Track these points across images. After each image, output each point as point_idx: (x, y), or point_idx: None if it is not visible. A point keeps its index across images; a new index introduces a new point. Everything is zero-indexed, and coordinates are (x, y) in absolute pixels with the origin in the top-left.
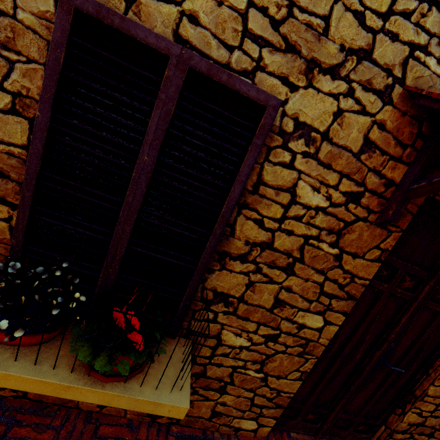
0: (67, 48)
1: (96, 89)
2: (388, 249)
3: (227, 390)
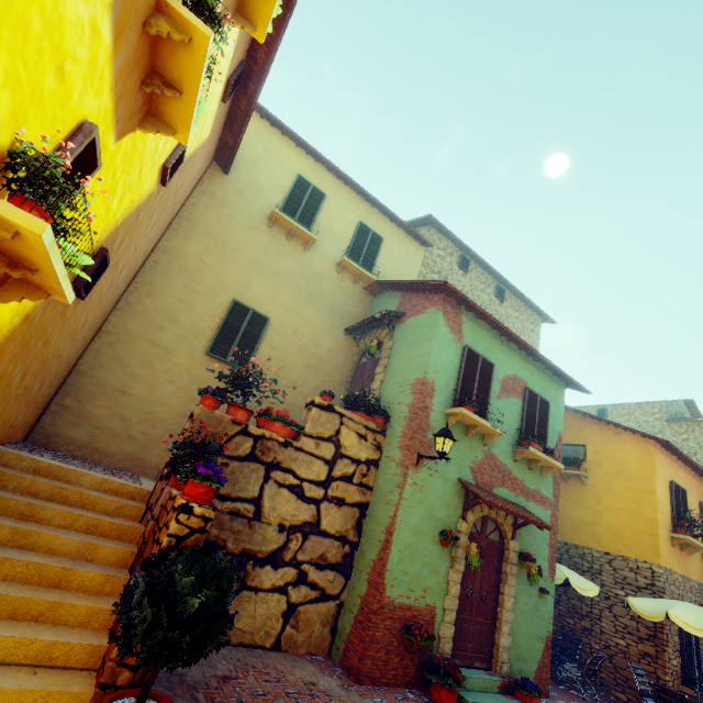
0: None
1: None
2: None
3: None
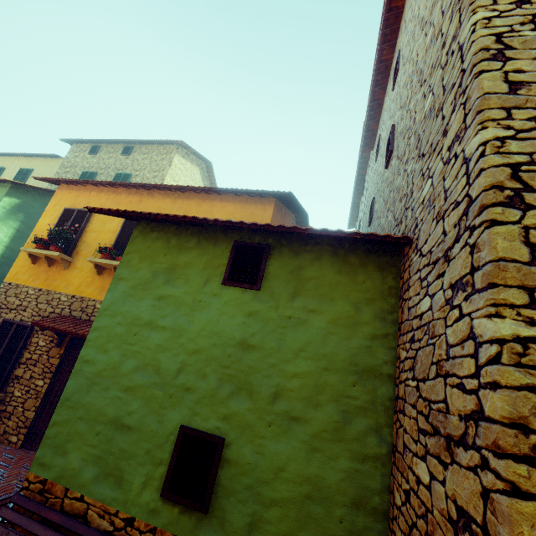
0: (1, 326)
1: (3, 331)
2: (62, 354)
3: (11, 418)
